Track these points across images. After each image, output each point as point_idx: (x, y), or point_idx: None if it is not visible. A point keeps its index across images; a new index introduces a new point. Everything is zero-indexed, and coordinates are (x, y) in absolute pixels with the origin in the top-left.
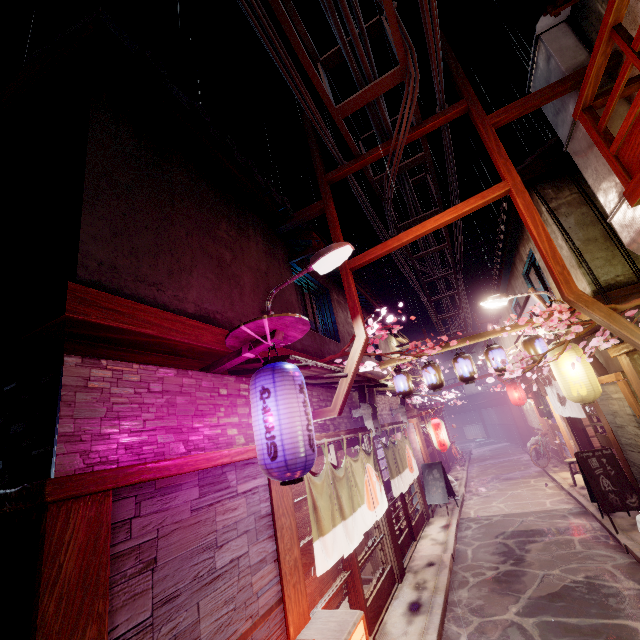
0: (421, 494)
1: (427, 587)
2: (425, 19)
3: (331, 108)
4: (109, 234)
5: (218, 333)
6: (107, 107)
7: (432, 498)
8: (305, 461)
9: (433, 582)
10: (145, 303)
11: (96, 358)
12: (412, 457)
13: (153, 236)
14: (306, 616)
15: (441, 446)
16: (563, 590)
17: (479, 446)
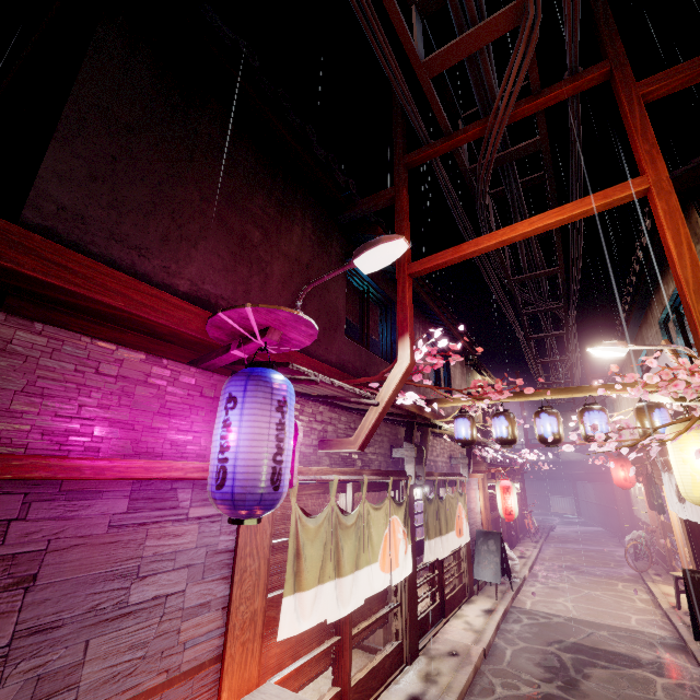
0: (467, 564)
1: (438, 682)
2: None
3: (415, 61)
4: (84, 177)
5: None
6: (123, 30)
7: (481, 572)
8: (259, 500)
9: (448, 678)
10: (116, 267)
11: (28, 319)
12: (464, 519)
13: (151, 191)
14: (252, 684)
15: (506, 514)
16: None
17: (564, 523)
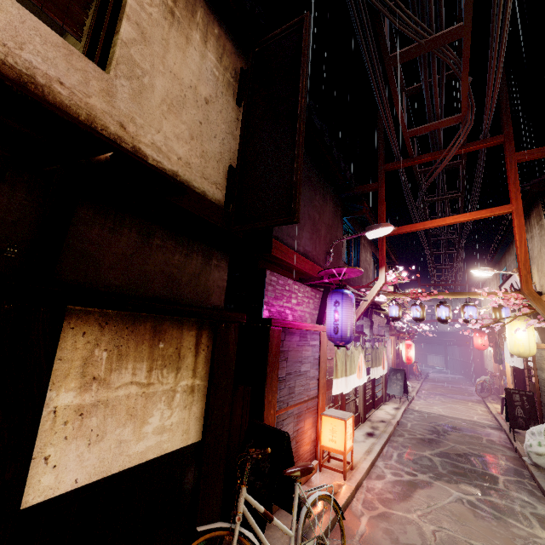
0: (385, 385)
1: (379, 429)
2: (488, 92)
3: (404, 131)
4: None
5: (310, 264)
6: None
7: (391, 390)
8: (350, 339)
9: (383, 428)
10: (288, 247)
11: (273, 272)
12: (385, 360)
13: None
14: (324, 408)
15: (408, 360)
16: (463, 454)
17: (436, 372)
